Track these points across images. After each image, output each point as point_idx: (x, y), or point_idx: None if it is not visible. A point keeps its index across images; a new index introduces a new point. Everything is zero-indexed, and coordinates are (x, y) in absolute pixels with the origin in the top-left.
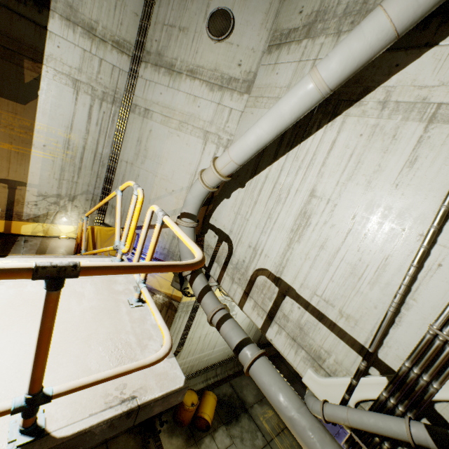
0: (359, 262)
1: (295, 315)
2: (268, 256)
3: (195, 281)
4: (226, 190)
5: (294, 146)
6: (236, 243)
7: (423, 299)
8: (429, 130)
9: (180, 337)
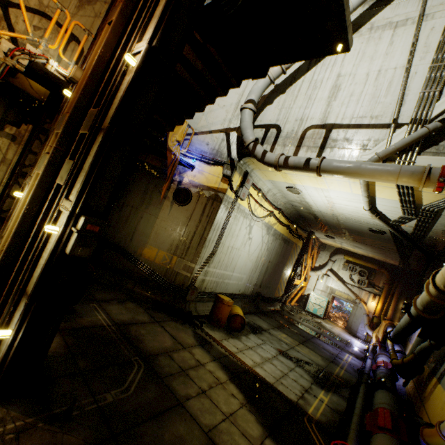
0: (376, 91)
1: (341, 136)
2: (313, 118)
3: (258, 146)
4: (268, 101)
5: (321, 61)
6: (284, 124)
7: (413, 89)
8: (395, 31)
9: (218, 236)
